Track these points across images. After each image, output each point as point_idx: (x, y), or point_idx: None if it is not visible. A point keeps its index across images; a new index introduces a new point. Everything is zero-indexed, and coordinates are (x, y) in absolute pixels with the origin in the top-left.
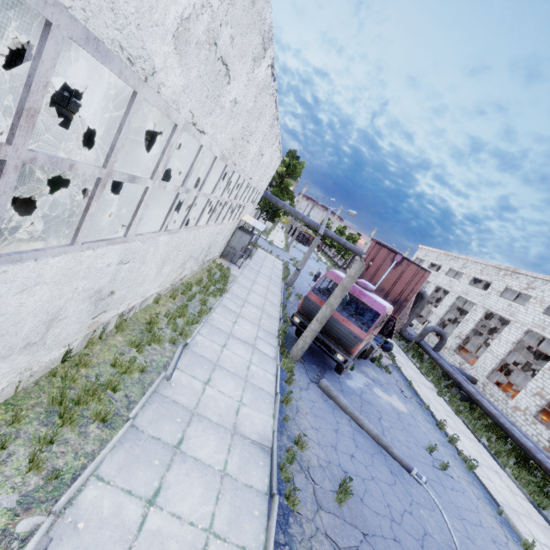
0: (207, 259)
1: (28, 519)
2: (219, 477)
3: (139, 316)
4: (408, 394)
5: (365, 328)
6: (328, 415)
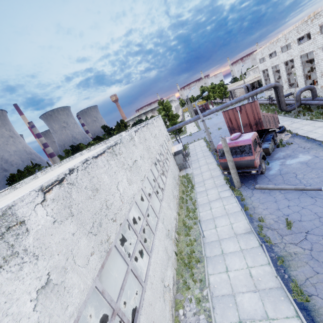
0: (177, 180)
1: (204, 291)
2: (241, 252)
3: (179, 225)
4: (309, 145)
5: (251, 154)
6: (268, 198)
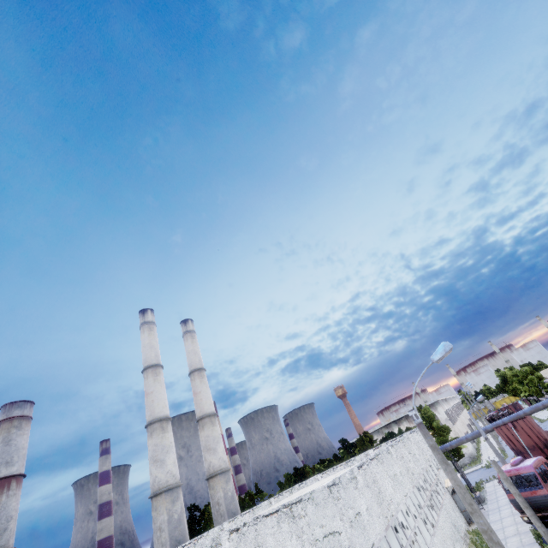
0: (463, 535)
1: None
2: None
3: None
4: None
5: (541, 486)
6: None
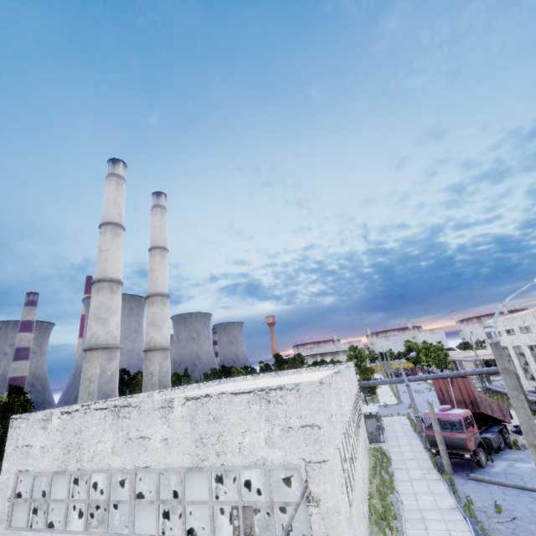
0: (367, 450)
1: None
2: (443, 520)
3: (372, 491)
4: None
5: (462, 431)
6: (483, 489)
